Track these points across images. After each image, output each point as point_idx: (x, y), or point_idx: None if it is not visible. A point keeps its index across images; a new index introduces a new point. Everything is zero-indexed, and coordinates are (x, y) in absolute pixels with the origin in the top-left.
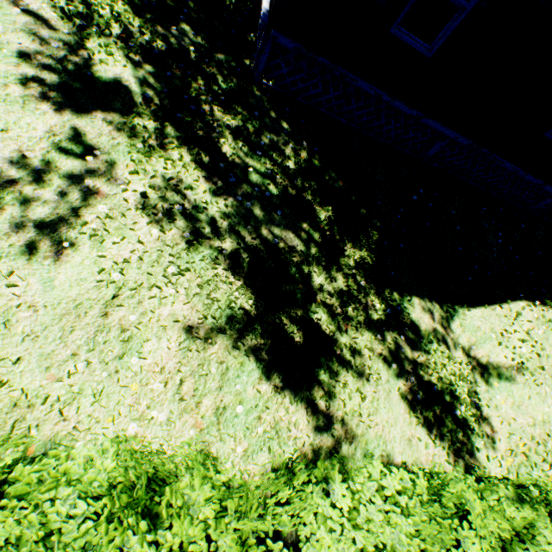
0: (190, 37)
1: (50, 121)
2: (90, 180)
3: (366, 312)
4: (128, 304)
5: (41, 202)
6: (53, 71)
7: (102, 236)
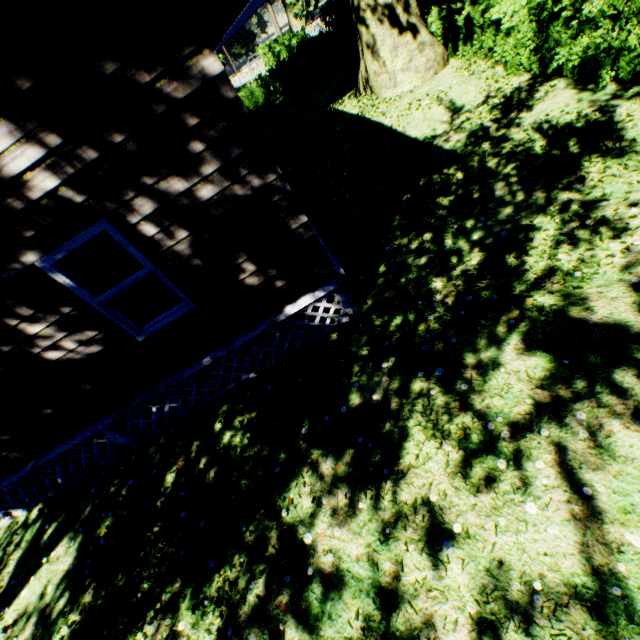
0: (365, 385)
1: None
2: None
3: (497, 146)
4: None
5: None
6: (612, 385)
7: None
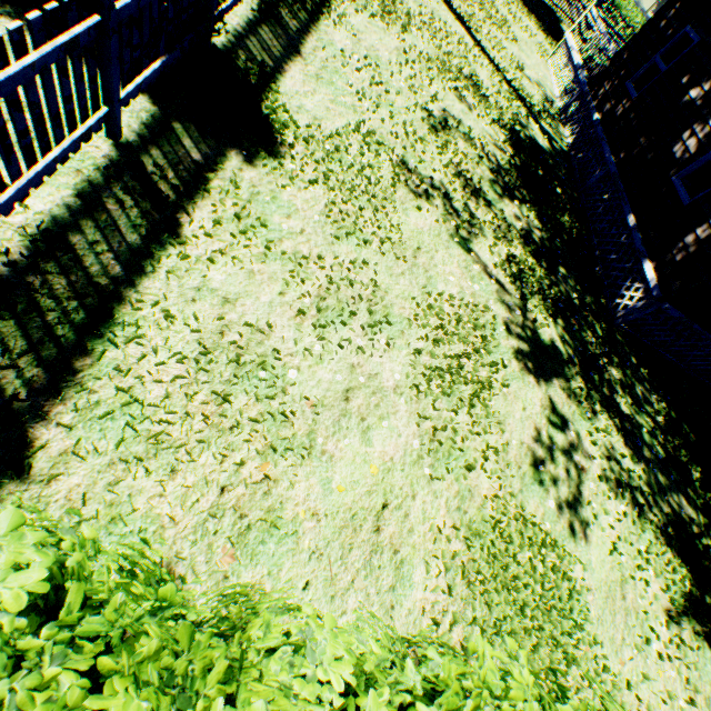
0: (567, 280)
1: (537, 393)
2: (573, 454)
3: None
4: (629, 585)
5: (560, 480)
6: (522, 339)
7: (596, 513)
